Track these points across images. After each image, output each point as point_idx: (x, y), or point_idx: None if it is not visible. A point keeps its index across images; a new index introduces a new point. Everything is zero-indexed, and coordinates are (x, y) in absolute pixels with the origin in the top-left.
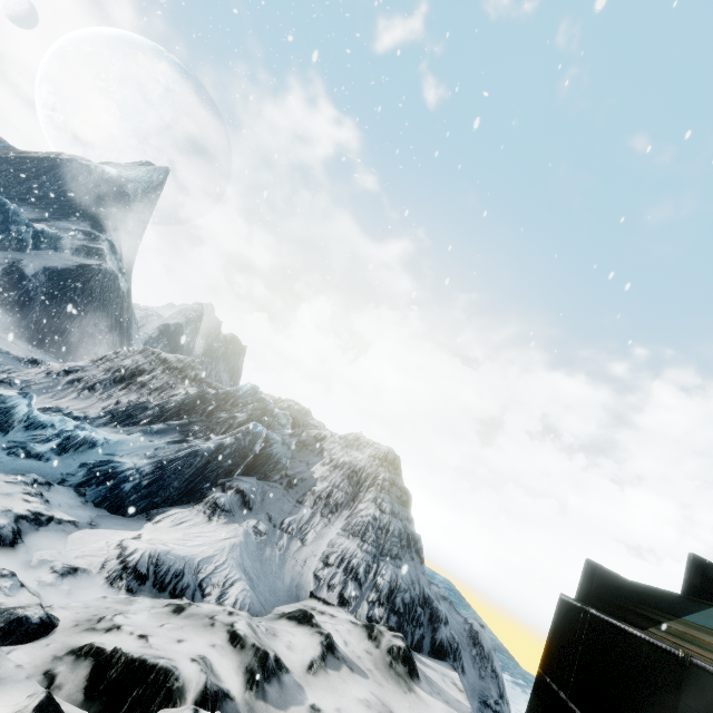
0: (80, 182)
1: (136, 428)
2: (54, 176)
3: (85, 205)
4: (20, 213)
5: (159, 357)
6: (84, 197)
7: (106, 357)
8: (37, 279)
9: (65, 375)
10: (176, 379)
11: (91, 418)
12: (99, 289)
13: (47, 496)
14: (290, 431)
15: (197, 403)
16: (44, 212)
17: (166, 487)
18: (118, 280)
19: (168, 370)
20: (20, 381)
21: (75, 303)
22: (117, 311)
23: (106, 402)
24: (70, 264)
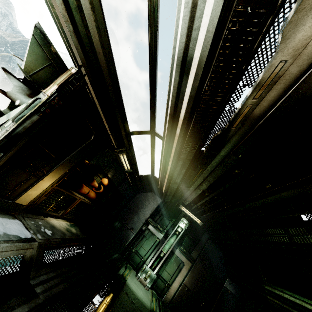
0: None
1: None
2: None
3: None
4: (16, 59)
5: None
6: None
7: None
8: None
9: None
10: None
11: None
12: None
13: None
14: None
15: None
16: None
17: None
18: None
19: None
20: None
21: None
22: None
23: None
24: None
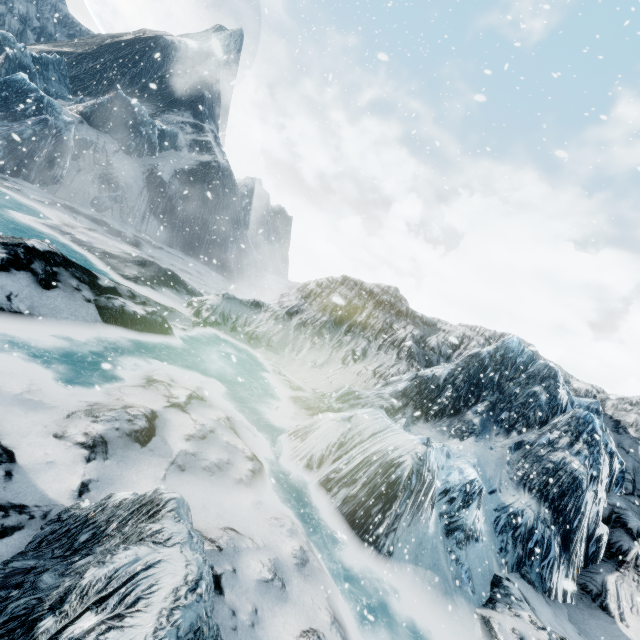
0: (170, 63)
1: (451, 421)
2: (148, 61)
3: (180, 91)
4: (143, 112)
5: (364, 288)
6: (177, 82)
7: (312, 291)
8: (173, 184)
9: (288, 319)
10: (390, 316)
11: (398, 408)
12: (221, 188)
13: (549, 627)
14: (586, 403)
15: (480, 373)
16: (149, 105)
17: (578, 542)
18: (232, 175)
19: (379, 305)
20: (262, 334)
21: (207, 206)
22: (236, 209)
23: (340, 352)
24: (192, 164)
